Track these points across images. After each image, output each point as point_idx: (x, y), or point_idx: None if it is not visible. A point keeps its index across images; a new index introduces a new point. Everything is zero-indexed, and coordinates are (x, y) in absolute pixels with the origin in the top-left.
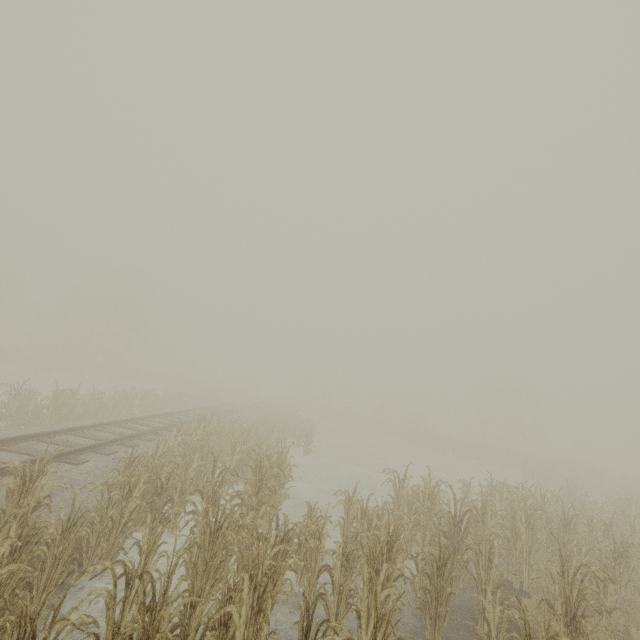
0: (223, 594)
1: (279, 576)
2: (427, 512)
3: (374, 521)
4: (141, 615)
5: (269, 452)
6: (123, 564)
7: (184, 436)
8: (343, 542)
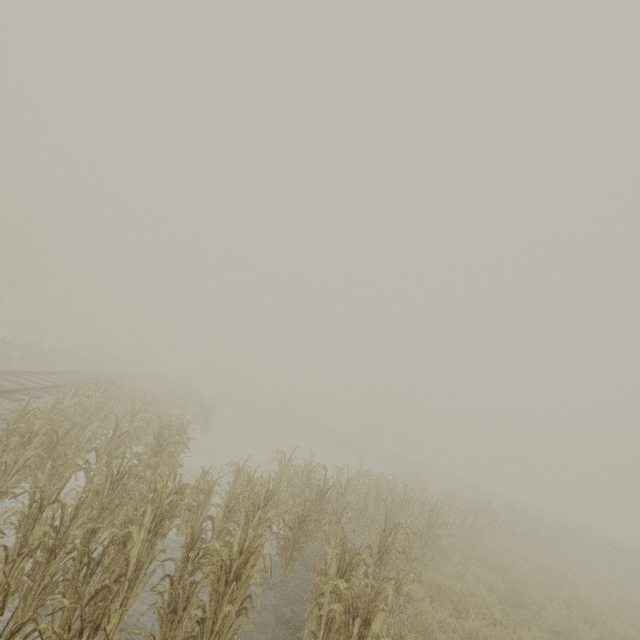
0: (122, 525)
1: (175, 511)
2: (302, 486)
3: (257, 488)
4: (47, 535)
5: (171, 423)
6: (40, 491)
7: (82, 397)
8: (229, 497)
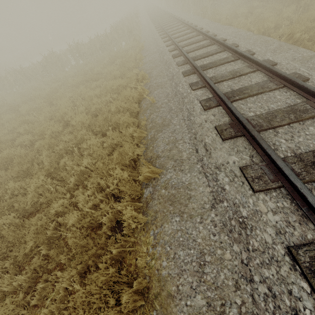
0: None
1: None
2: None
3: None
4: None
5: None
6: None
7: None
8: None
